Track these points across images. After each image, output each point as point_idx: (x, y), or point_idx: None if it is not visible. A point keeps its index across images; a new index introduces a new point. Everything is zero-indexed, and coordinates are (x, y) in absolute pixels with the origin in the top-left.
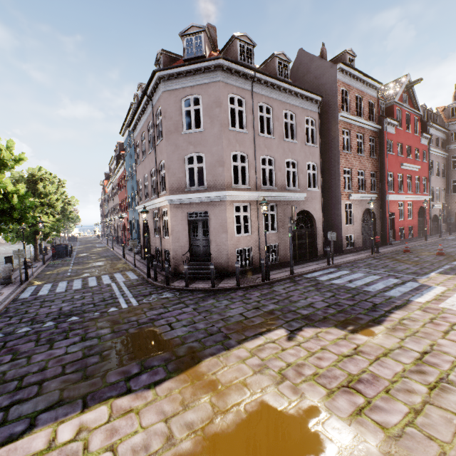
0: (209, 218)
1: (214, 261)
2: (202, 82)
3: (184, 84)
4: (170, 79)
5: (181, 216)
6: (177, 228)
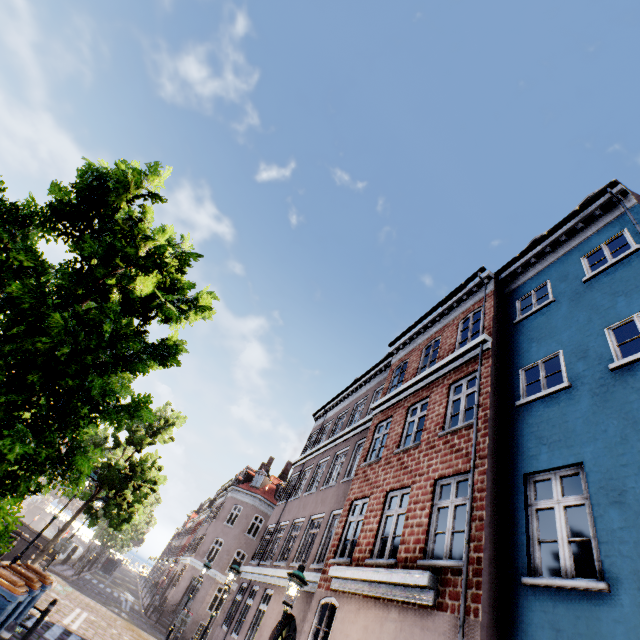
0: (201, 586)
1: None
2: (248, 501)
3: (240, 497)
4: (237, 491)
5: (190, 575)
6: (183, 583)
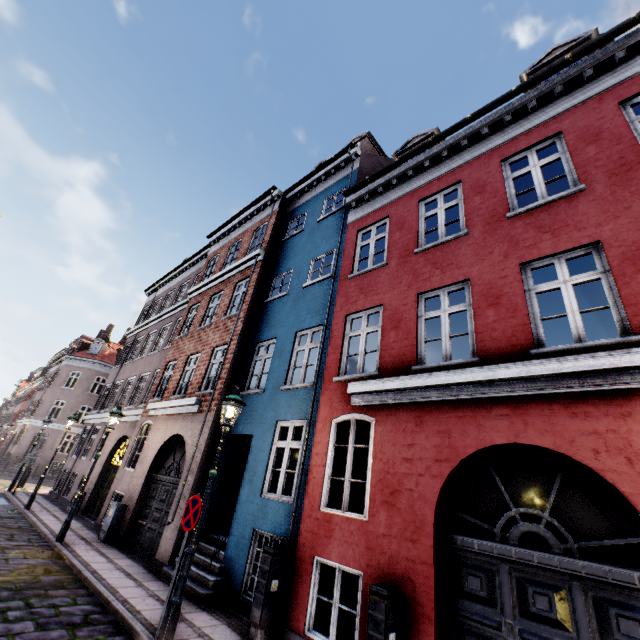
0: (48, 438)
1: (35, 465)
2: (87, 367)
3: (78, 365)
4: (72, 360)
5: (33, 433)
6: (26, 439)
